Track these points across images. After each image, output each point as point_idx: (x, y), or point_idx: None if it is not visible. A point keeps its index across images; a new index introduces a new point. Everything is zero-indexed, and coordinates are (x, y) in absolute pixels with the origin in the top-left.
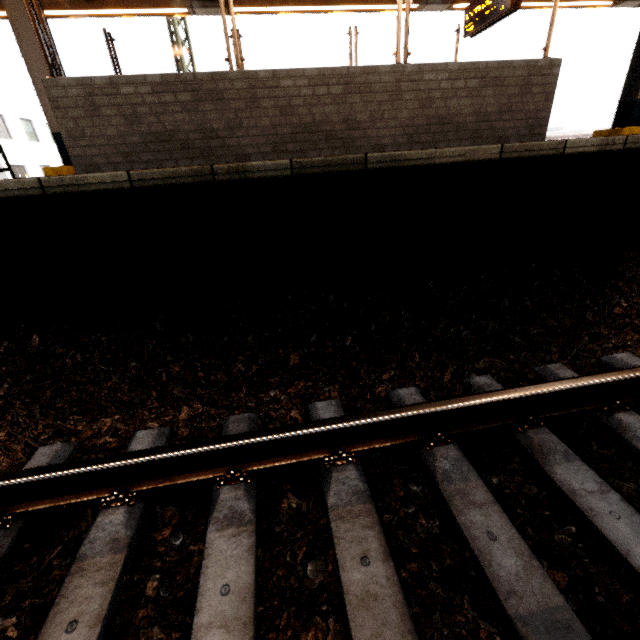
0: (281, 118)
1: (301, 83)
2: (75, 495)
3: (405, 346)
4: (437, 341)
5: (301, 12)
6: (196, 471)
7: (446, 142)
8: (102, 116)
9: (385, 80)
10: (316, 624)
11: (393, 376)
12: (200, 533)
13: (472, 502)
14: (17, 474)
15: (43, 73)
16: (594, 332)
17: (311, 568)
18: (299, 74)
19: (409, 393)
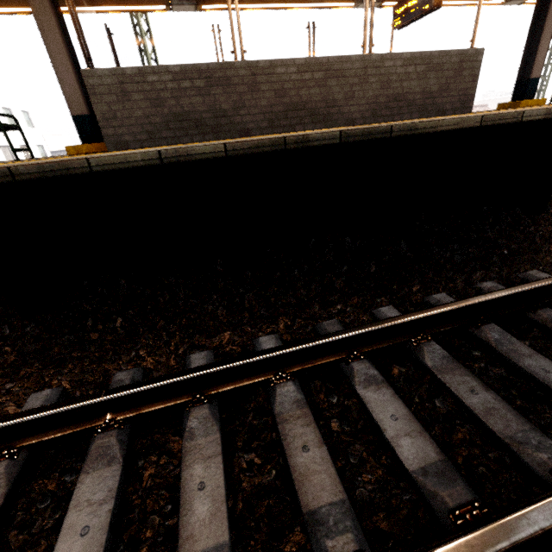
0: (276, 99)
1: (292, 70)
2: (247, 379)
3: (417, 268)
4: (437, 264)
5: (260, 9)
6: (325, 356)
7: (400, 115)
8: (131, 100)
9: (356, 67)
10: (459, 430)
11: (419, 288)
12: (347, 393)
13: (522, 355)
14: (208, 366)
15: (64, 64)
16: (545, 250)
17: (438, 402)
18: (290, 63)
19: (443, 296)
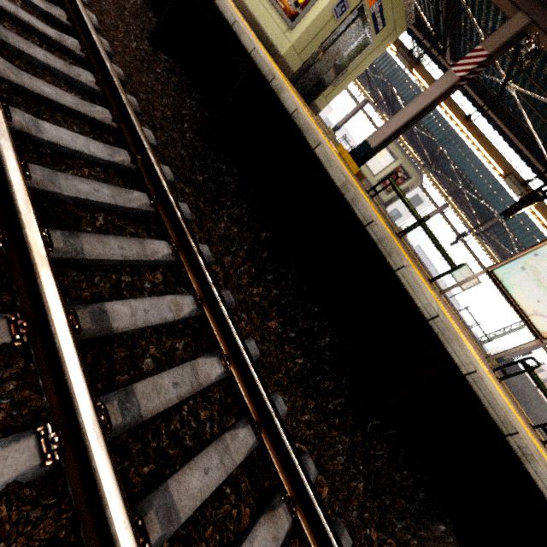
0: (544, 418)
1: None
2: None
3: None
4: None
5: None
6: None
7: None
8: (520, 381)
9: None
10: None
11: None
12: None
13: None
14: None
15: (516, 354)
16: None
17: None
18: None
19: None
